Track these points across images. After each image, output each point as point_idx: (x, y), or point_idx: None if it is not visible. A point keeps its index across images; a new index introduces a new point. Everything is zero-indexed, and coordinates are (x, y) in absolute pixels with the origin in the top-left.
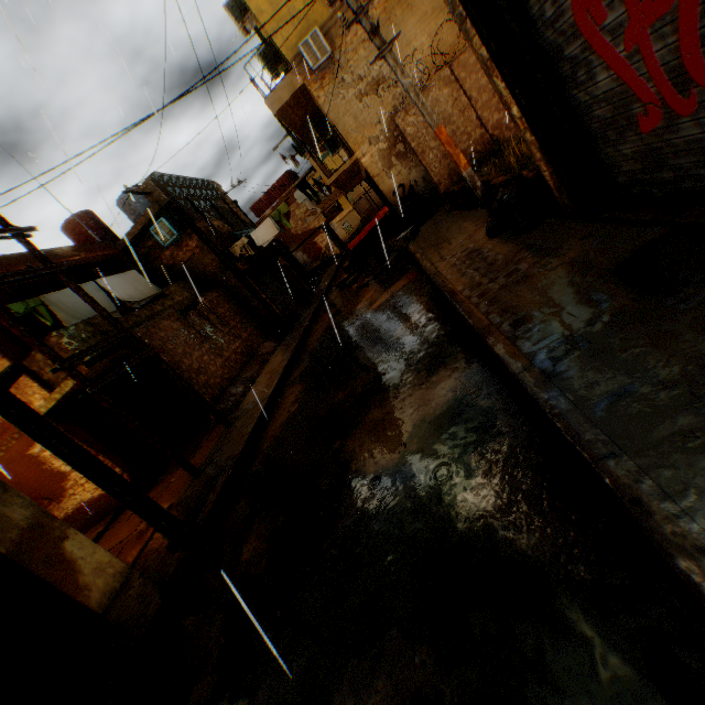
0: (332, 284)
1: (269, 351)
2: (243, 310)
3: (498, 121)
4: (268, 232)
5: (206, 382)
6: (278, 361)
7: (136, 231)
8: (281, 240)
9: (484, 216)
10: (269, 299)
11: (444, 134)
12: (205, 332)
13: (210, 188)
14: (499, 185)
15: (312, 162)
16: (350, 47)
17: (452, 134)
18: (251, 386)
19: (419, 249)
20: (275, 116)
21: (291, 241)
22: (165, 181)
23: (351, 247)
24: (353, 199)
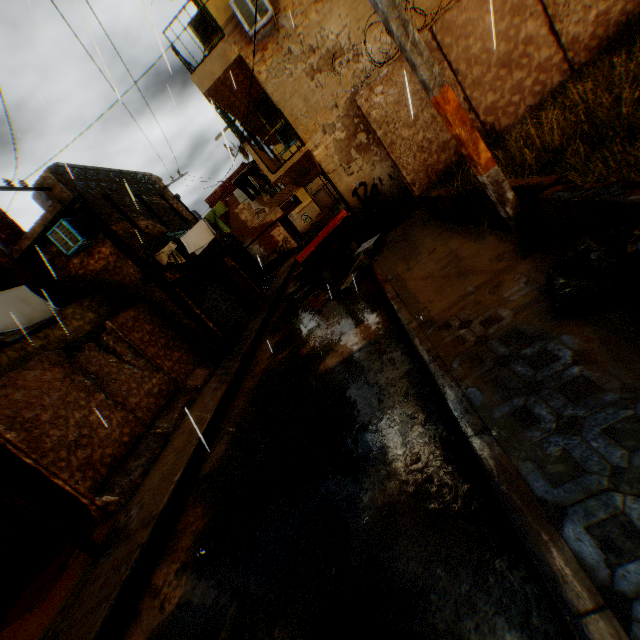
0: (284, 287)
1: (198, 385)
2: (172, 328)
3: (492, 104)
4: (201, 237)
5: (87, 460)
6: (199, 414)
7: (35, 235)
8: (237, 233)
9: (503, 244)
10: (204, 314)
11: (452, 104)
12: (105, 371)
13: (145, 182)
14: (575, 203)
15: (252, 154)
16: (299, 9)
17: (431, 120)
18: (161, 450)
19: (389, 276)
20: (206, 96)
21: (247, 234)
22: (75, 173)
23: (301, 259)
24: (312, 191)
